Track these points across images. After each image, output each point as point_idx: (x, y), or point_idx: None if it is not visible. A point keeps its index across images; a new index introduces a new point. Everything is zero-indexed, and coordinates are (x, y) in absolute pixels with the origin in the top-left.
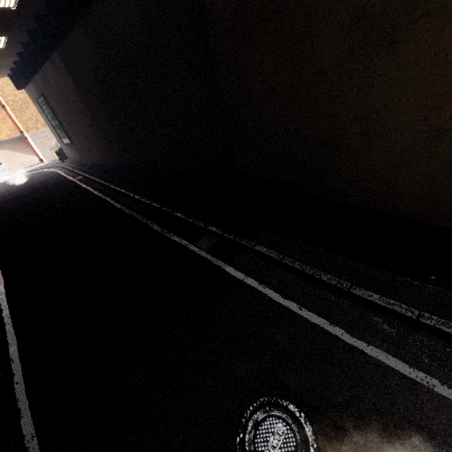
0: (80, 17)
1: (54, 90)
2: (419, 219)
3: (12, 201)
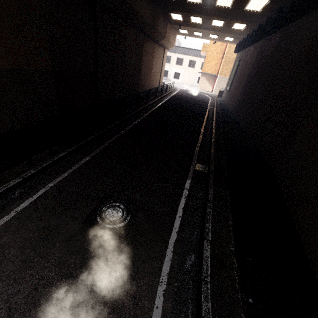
0: (286, 25)
1: (245, 60)
2: None
3: (181, 98)
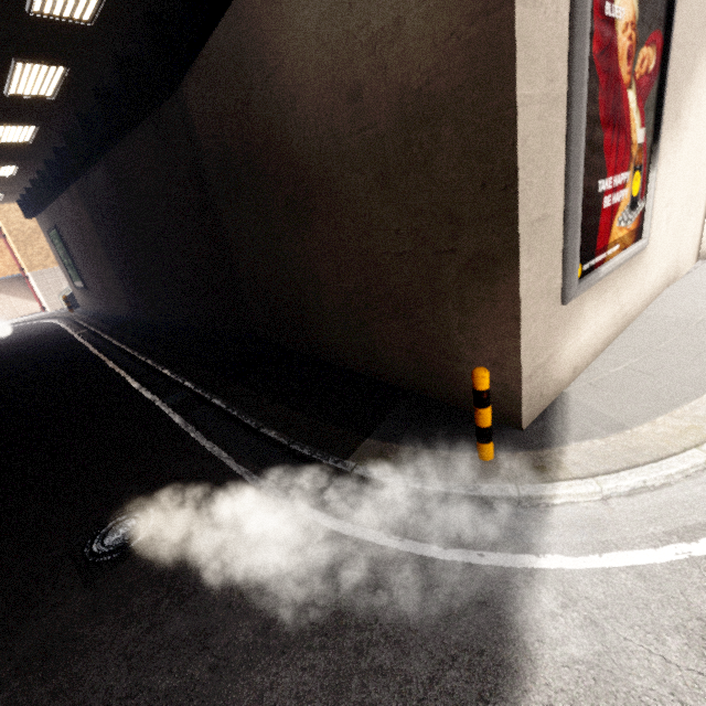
0: (101, 157)
1: (70, 224)
2: (365, 374)
3: None
